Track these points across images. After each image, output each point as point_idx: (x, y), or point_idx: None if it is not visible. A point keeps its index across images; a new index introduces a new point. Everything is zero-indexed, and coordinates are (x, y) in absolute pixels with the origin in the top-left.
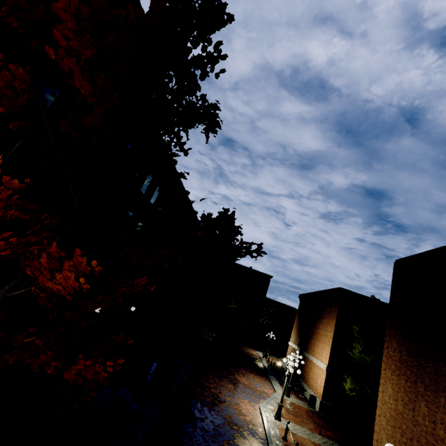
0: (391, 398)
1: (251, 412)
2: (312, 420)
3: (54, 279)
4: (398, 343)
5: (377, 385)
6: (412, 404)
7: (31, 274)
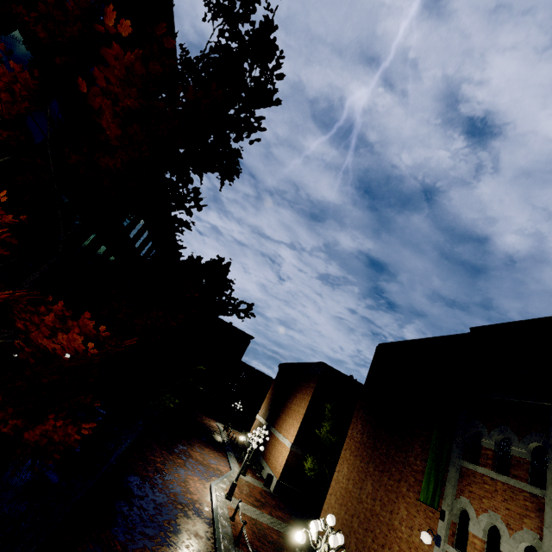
0: (344, 477)
1: (201, 491)
2: (265, 500)
3: (53, 337)
4: (362, 425)
5: (335, 465)
6: (361, 483)
7: (22, 327)
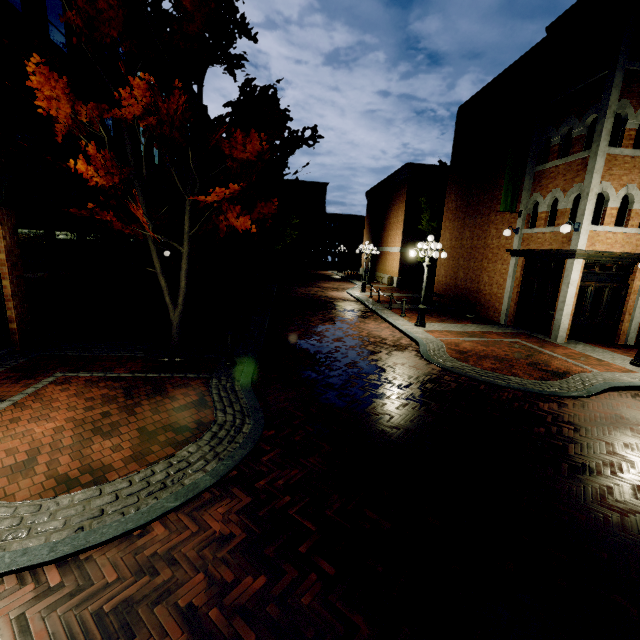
0: (448, 241)
1: (341, 295)
2: (391, 290)
3: (245, 150)
4: (455, 194)
5: None
6: (461, 236)
7: (228, 153)
